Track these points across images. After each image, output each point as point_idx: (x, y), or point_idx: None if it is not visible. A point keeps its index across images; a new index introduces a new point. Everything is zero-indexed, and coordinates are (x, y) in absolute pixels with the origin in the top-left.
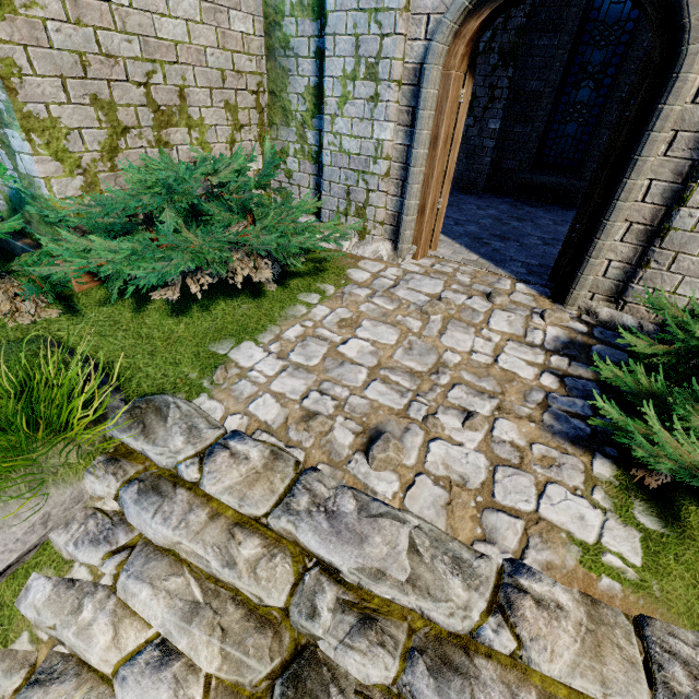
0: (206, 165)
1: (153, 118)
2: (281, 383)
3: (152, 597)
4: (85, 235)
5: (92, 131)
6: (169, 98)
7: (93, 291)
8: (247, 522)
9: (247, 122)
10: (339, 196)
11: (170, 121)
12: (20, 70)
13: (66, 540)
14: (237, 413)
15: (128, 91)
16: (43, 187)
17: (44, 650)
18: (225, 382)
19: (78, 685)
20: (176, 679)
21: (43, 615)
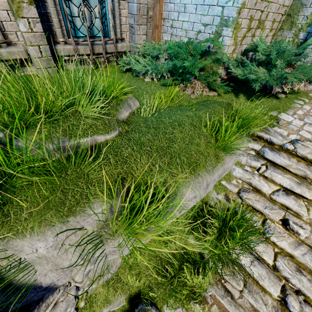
0: (275, 45)
1: (257, 25)
2: (307, 128)
3: (283, 177)
4: (245, 67)
5: (244, 29)
6: (263, 17)
7: (220, 88)
8: (311, 165)
9: (273, 28)
10: (308, 62)
11: (259, 26)
12: (244, 6)
13: (246, 158)
14: (294, 134)
15: (258, 14)
16: (225, 49)
17: (240, 185)
18: (283, 124)
19: (255, 195)
20: (294, 199)
21: (245, 175)
